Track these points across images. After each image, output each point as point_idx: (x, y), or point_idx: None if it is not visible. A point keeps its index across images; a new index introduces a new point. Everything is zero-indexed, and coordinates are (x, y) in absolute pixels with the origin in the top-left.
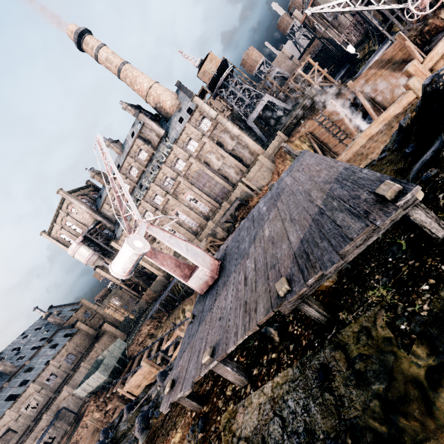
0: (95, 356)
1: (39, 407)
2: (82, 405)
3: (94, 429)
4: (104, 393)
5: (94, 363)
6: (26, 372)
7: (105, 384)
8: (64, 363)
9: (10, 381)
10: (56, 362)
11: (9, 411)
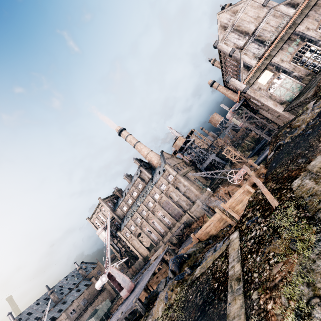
0: (96, 305)
1: None
2: None
3: None
4: None
5: (94, 311)
6: (62, 304)
7: None
8: (80, 304)
9: (54, 307)
10: (77, 302)
11: None
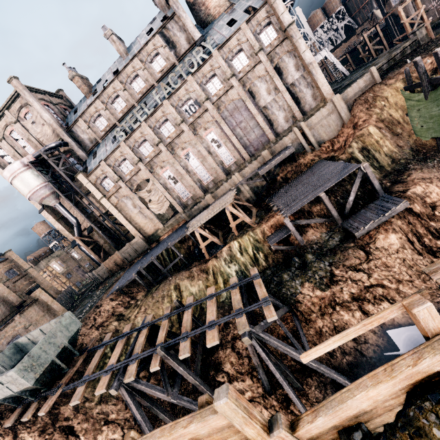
0: (10, 335)
1: None
2: None
3: None
4: (16, 410)
5: (8, 349)
6: None
7: (22, 396)
8: None
9: None
10: None
11: None
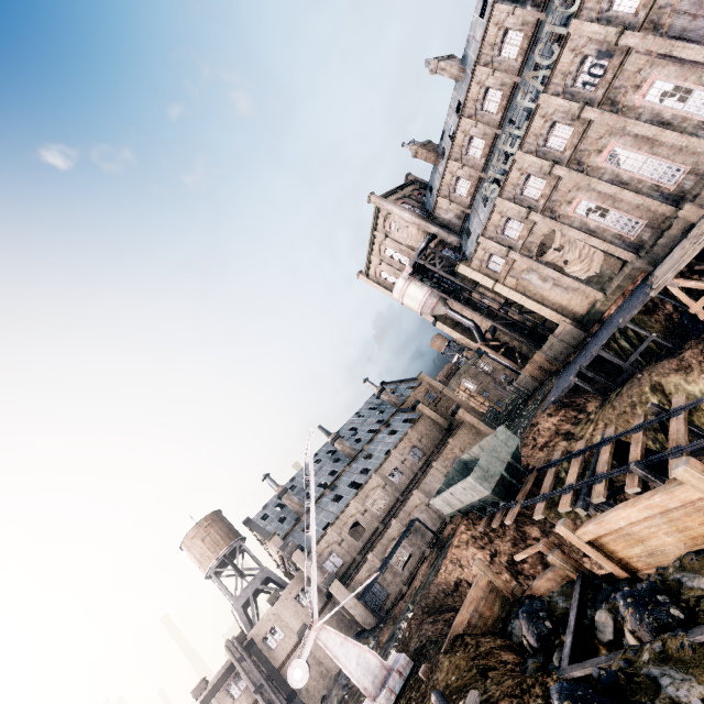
0: (451, 458)
1: (385, 507)
2: (442, 524)
3: (489, 589)
4: (483, 518)
5: (456, 465)
6: (365, 459)
7: (484, 504)
8: (408, 458)
9: (351, 465)
10: (398, 454)
11: (354, 501)
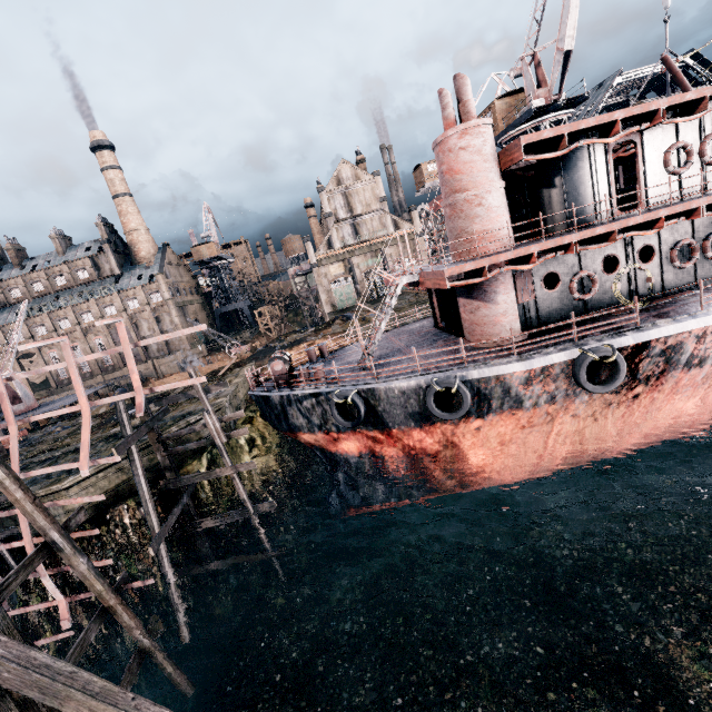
0: None
1: None
2: None
3: None
4: None
5: None
6: None
7: None
8: None
9: None
10: None
11: None
